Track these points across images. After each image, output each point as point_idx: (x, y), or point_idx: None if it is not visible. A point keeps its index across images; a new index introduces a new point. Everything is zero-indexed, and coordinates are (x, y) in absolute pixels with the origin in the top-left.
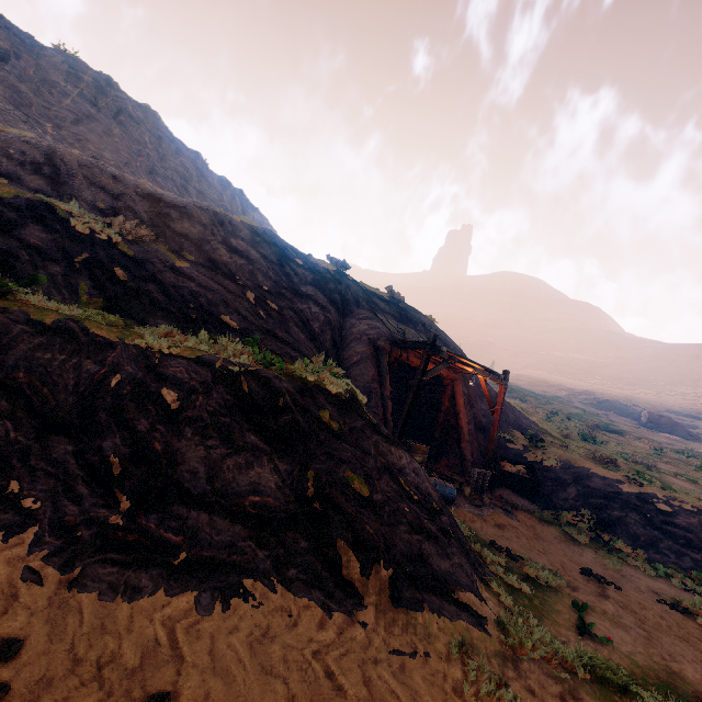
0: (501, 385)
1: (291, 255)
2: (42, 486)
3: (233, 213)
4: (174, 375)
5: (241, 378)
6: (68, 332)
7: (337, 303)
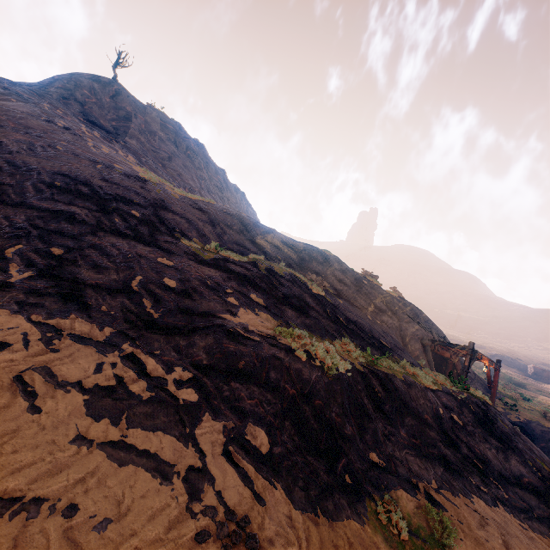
0: (497, 370)
1: (358, 277)
2: (476, 479)
3: (241, 211)
4: (446, 403)
5: (467, 402)
6: (414, 385)
7: (394, 312)
